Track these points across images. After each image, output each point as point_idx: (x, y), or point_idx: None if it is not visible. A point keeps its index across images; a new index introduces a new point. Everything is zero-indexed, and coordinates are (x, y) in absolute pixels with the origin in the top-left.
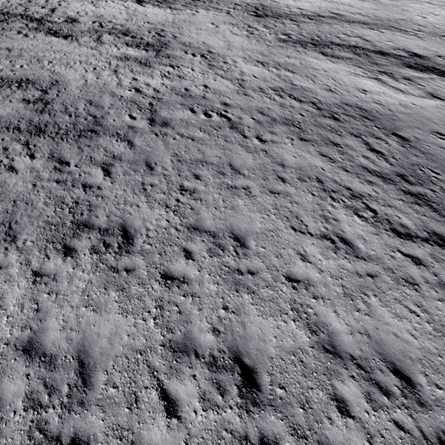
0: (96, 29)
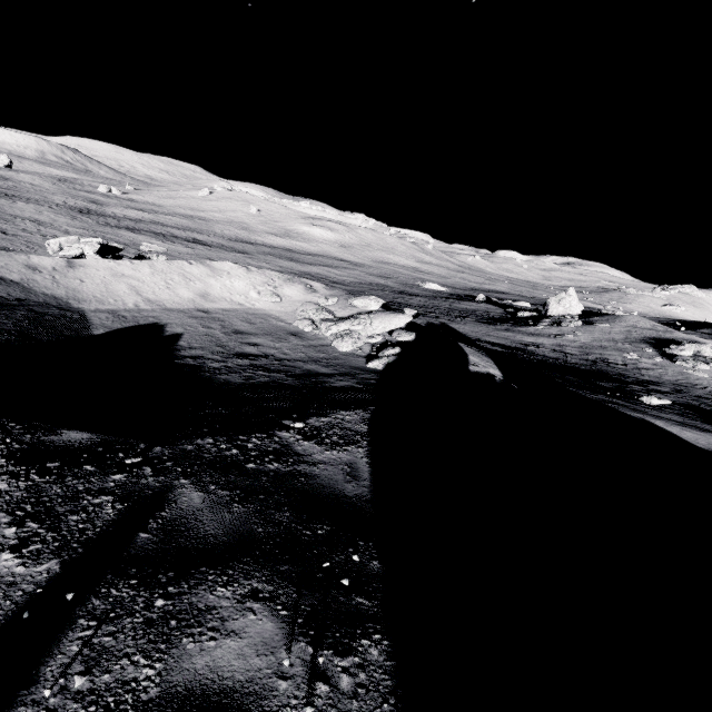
0: None
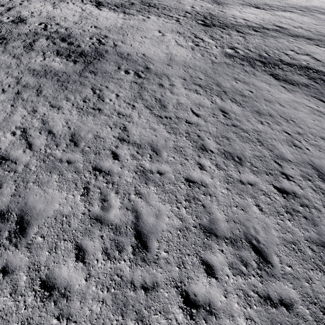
0: (37, 32)
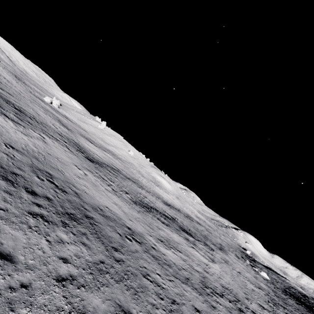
0: None
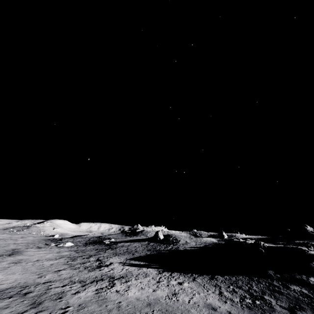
0: None
